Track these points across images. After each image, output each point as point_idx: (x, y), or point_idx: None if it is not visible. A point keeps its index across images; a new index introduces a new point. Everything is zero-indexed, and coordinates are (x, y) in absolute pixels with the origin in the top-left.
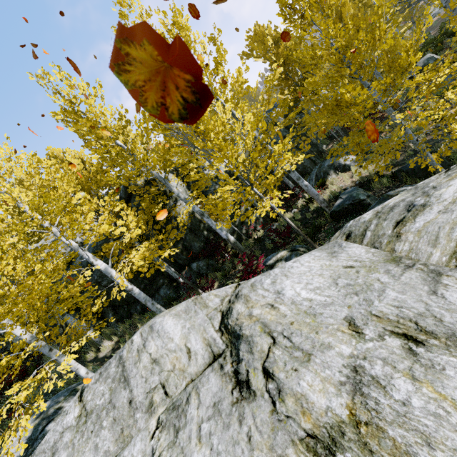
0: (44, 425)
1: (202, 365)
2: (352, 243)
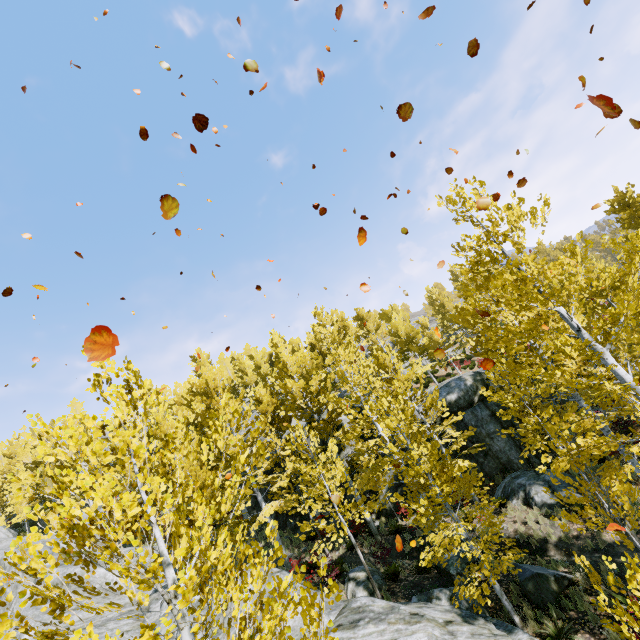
0: None
1: None
2: (335, 615)
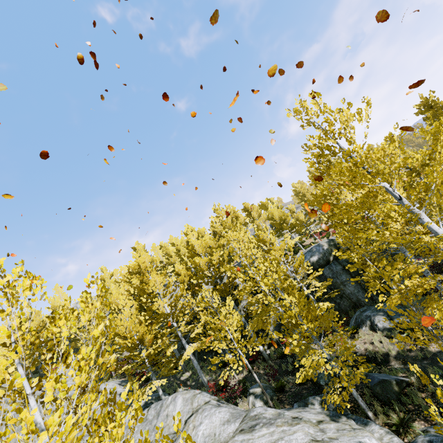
0: (145, 406)
1: (173, 431)
2: (239, 422)
